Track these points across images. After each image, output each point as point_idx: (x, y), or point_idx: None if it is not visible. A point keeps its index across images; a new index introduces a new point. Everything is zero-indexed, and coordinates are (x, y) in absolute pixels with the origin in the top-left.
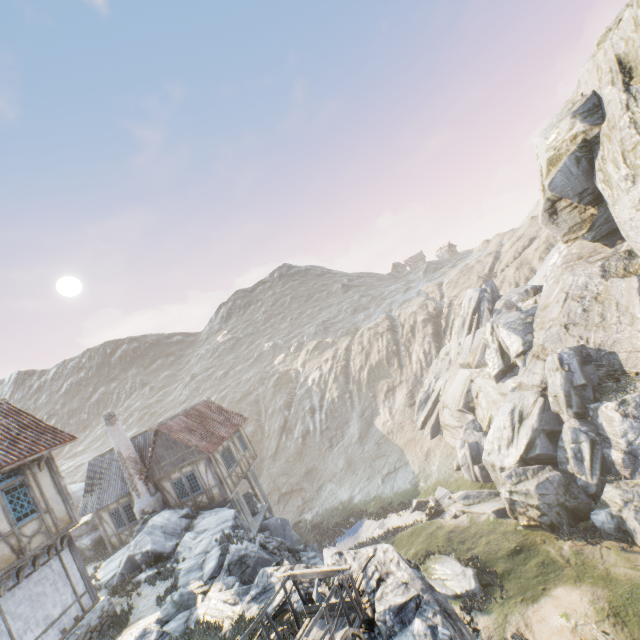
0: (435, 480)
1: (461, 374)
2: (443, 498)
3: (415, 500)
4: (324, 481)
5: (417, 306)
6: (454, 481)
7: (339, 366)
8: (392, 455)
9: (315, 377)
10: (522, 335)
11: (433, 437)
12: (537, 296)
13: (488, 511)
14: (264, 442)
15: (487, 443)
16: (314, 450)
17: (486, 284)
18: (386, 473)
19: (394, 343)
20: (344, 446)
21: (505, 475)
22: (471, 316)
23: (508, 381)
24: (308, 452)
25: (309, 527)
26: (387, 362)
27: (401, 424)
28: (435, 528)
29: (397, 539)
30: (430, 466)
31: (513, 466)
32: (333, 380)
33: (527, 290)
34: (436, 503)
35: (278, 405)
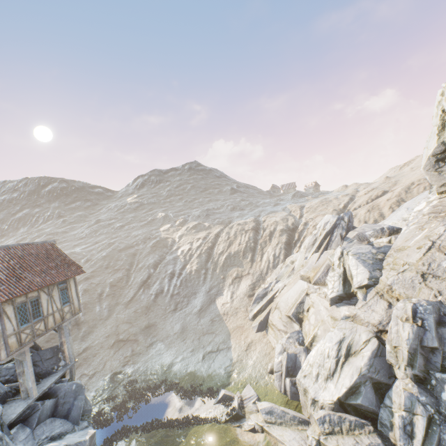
0: (247, 376)
1: (300, 285)
2: (248, 400)
3: (223, 391)
4: (157, 339)
5: (280, 218)
6: (264, 384)
7: (206, 246)
8: (220, 335)
9: (185, 249)
10: (370, 269)
11: (259, 331)
12: (393, 236)
13: (287, 444)
14: (125, 289)
15: (306, 363)
16: (160, 309)
17: (345, 213)
18: (209, 351)
19: (253, 241)
20: (185, 313)
21: (318, 418)
22: (323, 237)
23: (343, 308)
24: (155, 309)
25: (125, 381)
26: (243, 254)
27: (237, 309)
28: (228, 441)
29: (189, 435)
30: (247, 359)
31: (328, 405)
32: (197, 256)
33: (383, 228)
34: (240, 404)
35: (148, 262)
